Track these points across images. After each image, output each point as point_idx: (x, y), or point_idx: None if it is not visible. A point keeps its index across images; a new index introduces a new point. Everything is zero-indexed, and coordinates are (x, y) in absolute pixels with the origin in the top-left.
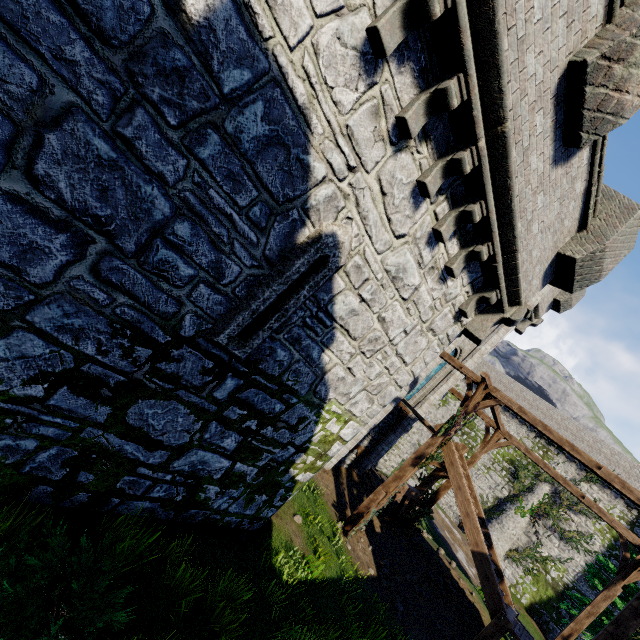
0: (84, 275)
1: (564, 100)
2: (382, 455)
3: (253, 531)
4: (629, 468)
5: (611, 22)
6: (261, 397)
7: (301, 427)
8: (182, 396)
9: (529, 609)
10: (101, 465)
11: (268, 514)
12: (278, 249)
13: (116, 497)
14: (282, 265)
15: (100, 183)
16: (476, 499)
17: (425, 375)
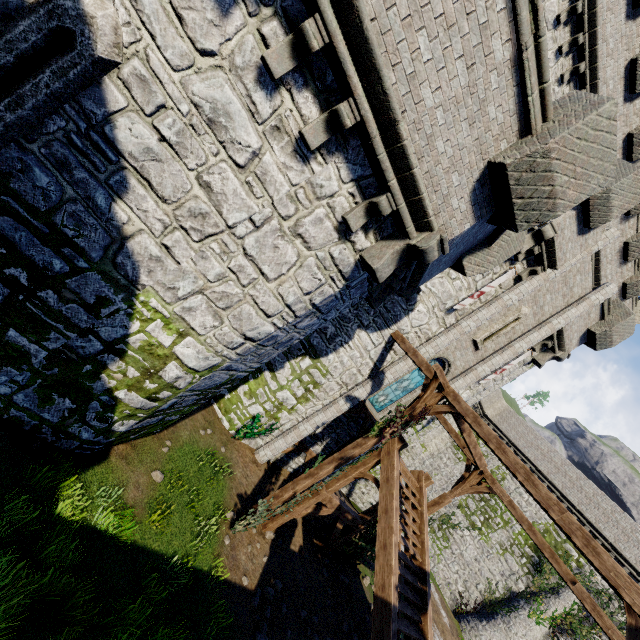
0: None
1: None
2: None
3: (62, 450)
4: None
5: None
6: (25, 237)
7: (105, 313)
8: None
9: None
10: None
11: (82, 433)
12: None
13: None
14: (5, 26)
15: None
16: (424, 544)
17: (393, 378)
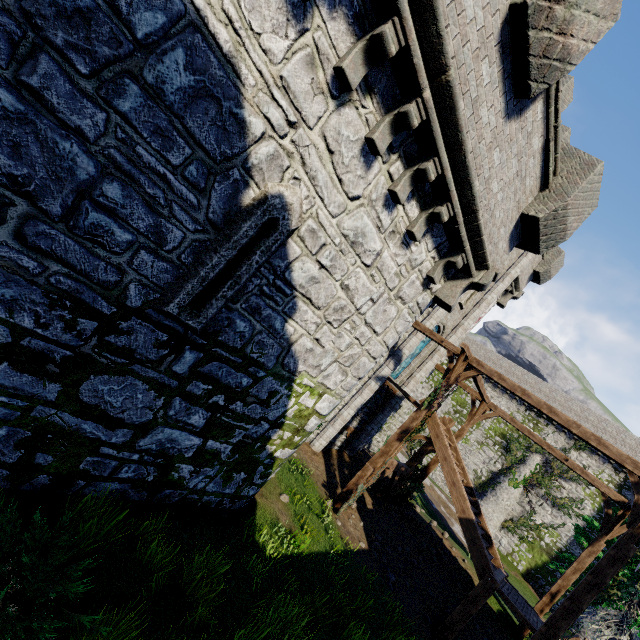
0: (8, 241)
1: (510, 48)
2: (373, 435)
3: (235, 510)
4: (615, 434)
5: None
6: (225, 371)
7: (273, 402)
8: (138, 371)
9: (525, 575)
10: (59, 446)
11: (249, 492)
12: (222, 212)
13: (81, 479)
14: (229, 229)
15: (10, 139)
16: (464, 470)
17: (409, 352)
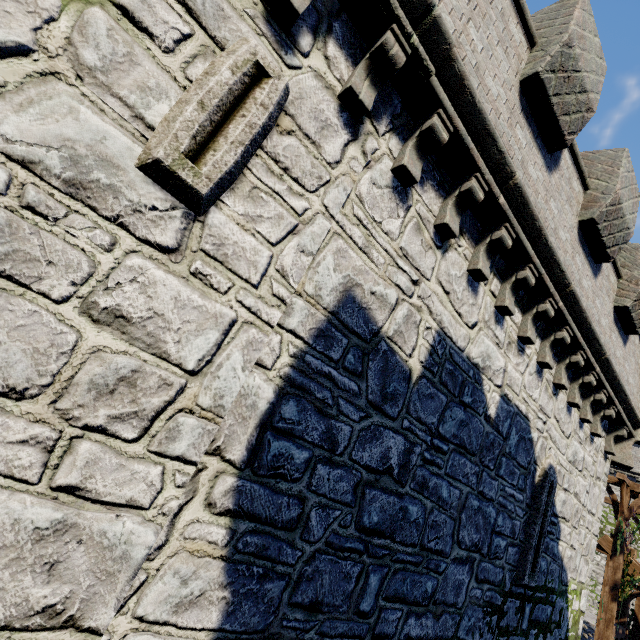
0: (473, 584)
1: (617, 319)
2: None
3: None
4: None
5: (621, 278)
6: (540, 609)
7: (561, 619)
8: None
9: None
10: None
11: None
12: (530, 494)
13: None
14: (534, 503)
15: (475, 523)
16: None
17: None
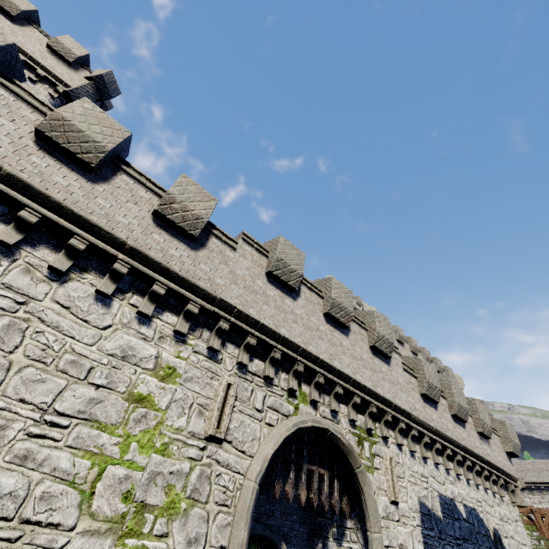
0: None
1: (480, 435)
2: None
3: None
4: None
5: (472, 417)
6: None
7: None
8: None
9: None
10: None
11: None
12: (494, 548)
13: None
14: None
15: None
16: None
17: None
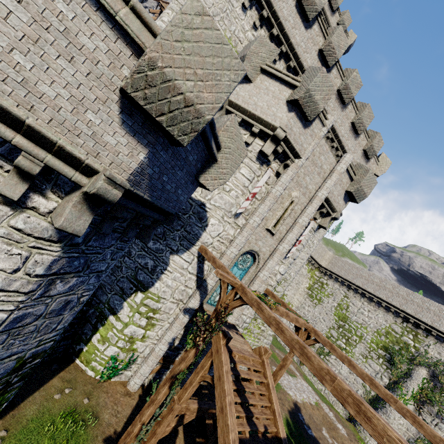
0: None
1: None
2: None
3: None
4: None
5: None
6: None
7: None
8: None
9: None
10: None
11: None
12: None
13: None
14: None
15: None
16: (275, 413)
17: (214, 282)
